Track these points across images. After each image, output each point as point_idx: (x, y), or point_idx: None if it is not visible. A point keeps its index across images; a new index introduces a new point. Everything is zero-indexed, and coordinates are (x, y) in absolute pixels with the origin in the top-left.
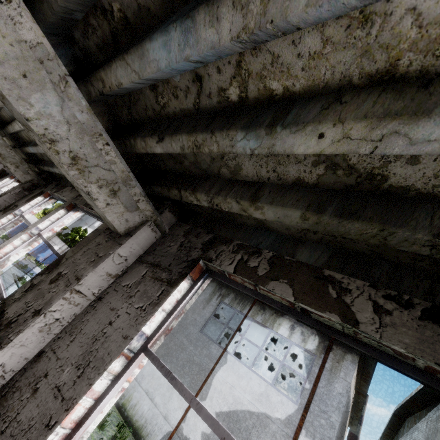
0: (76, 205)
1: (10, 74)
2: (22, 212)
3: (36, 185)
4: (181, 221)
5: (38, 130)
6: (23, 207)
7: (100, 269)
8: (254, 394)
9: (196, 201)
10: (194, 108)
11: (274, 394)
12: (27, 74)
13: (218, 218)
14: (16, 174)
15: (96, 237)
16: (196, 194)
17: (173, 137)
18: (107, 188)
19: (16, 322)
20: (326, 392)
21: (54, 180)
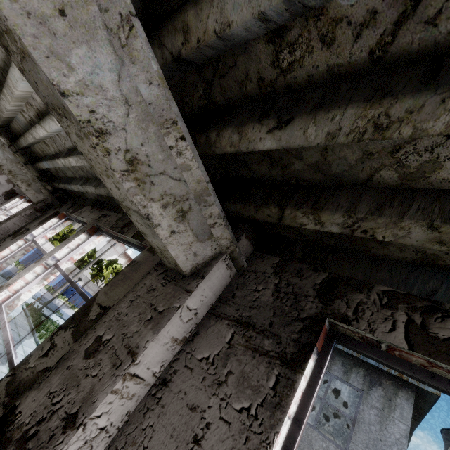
0: (99, 228)
1: (37, 7)
2: (34, 237)
3: (49, 205)
4: (261, 250)
5: (79, 113)
6: (35, 231)
7: (163, 335)
8: None
9: (314, 225)
10: (368, 58)
11: (318, 439)
12: (66, 9)
13: (327, 247)
14: (28, 193)
15: (145, 277)
16: (319, 214)
17: (318, 115)
18: (174, 208)
19: (36, 437)
20: (380, 437)
21: (70, 199)
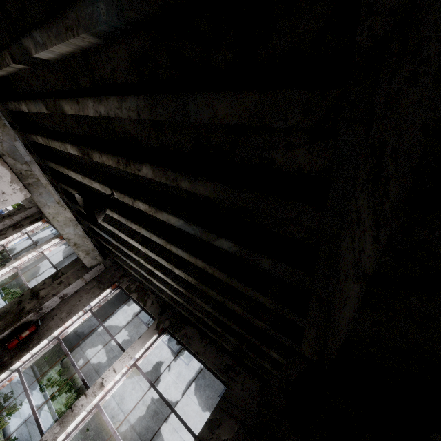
0: None
1: None
2: None
3: None
4: None
5: None
6: None
7: None
8: None
9: None
10: None
11: None
12: None
13: None
14: None
15: None
16: None
17: None
18: None
19: None
20: None
21: None
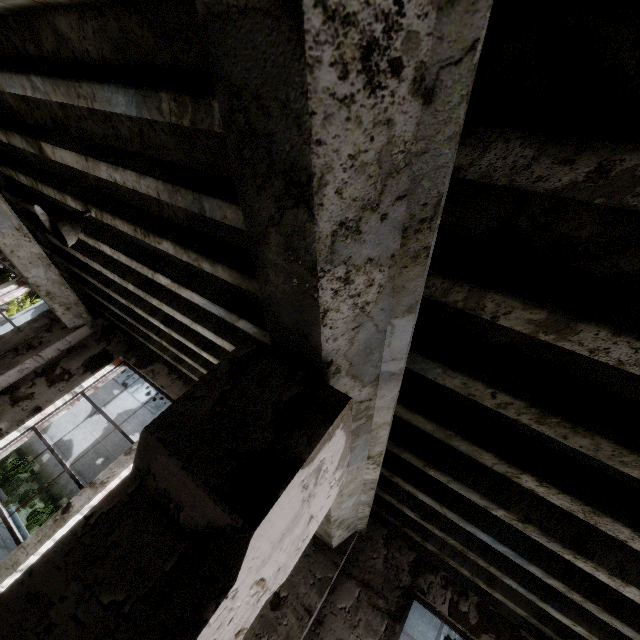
0: None
1: None
2: None
3: None
4: None
5: None
6: None
7: None
8: (124, 409)
9: None
10: None
11: (141, 409)
12: None
13: None
14: None
15: None
16: None
17: None
18: None
19: None
20: None
21: None
